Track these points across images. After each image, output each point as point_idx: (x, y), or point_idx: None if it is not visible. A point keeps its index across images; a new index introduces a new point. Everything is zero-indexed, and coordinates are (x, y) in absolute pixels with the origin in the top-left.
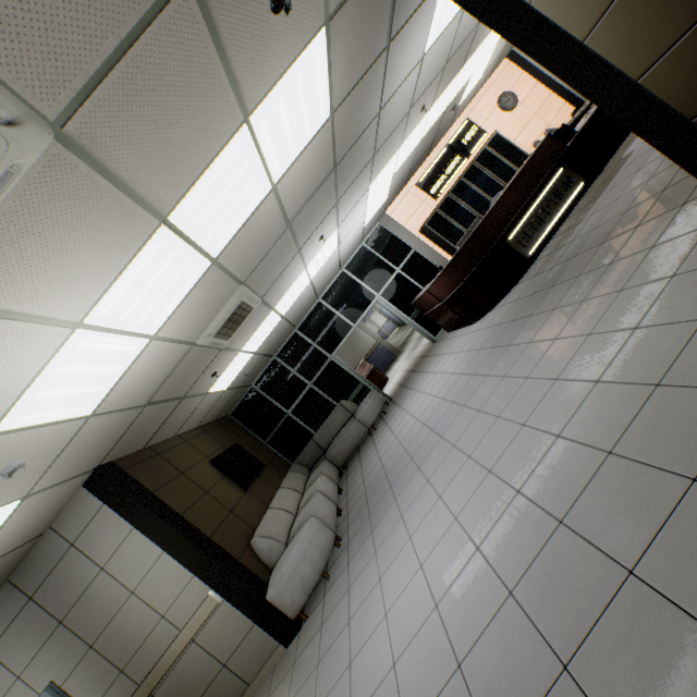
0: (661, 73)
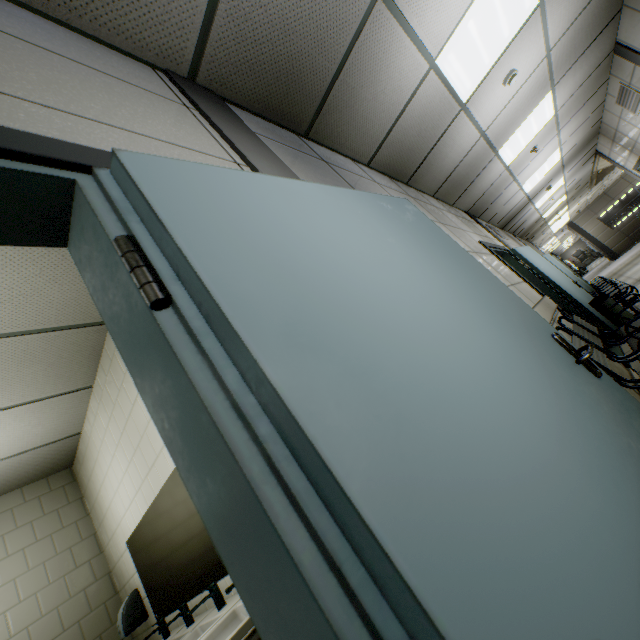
0: (606, 243)
